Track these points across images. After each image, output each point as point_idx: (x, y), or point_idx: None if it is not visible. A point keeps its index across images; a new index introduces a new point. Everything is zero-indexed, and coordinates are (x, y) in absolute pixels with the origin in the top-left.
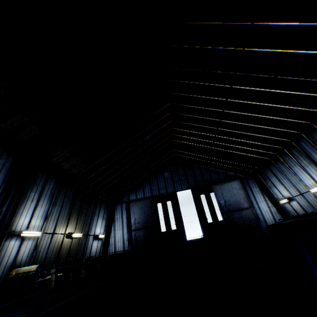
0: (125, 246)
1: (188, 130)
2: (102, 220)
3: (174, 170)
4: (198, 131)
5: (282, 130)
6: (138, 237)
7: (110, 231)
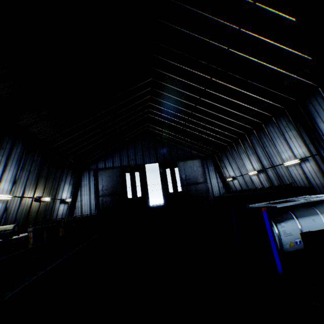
0: (91, 210)
1: (165, 108)
2: (69, 185)
3: (145, 143)
4: (174, 111)
5: (241, 124)
6: (106, 202)
7: (76, 196)
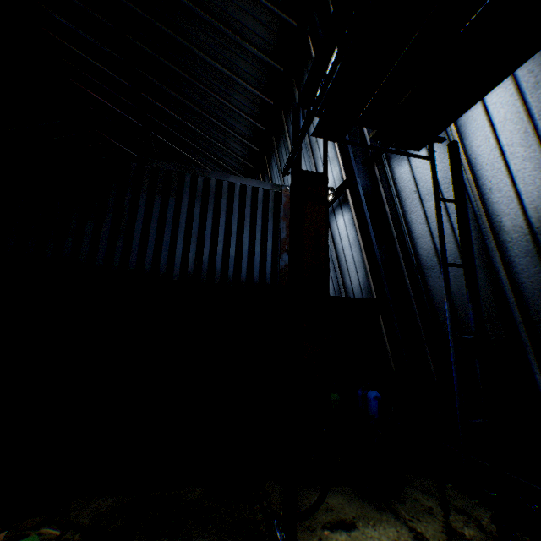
0: None
1: None
2: None
3: None
4: None
5: None
6: None
7: None
